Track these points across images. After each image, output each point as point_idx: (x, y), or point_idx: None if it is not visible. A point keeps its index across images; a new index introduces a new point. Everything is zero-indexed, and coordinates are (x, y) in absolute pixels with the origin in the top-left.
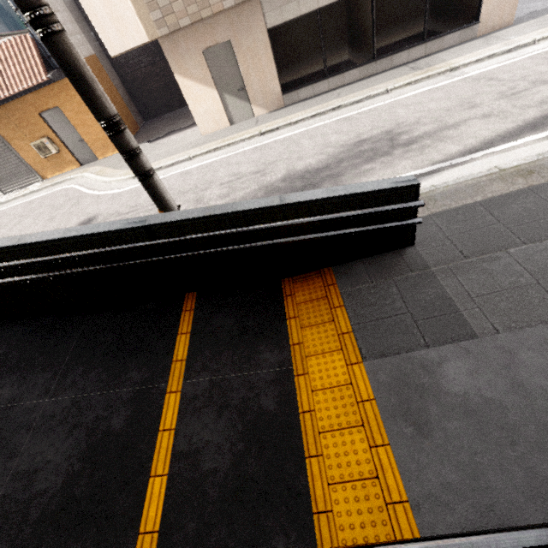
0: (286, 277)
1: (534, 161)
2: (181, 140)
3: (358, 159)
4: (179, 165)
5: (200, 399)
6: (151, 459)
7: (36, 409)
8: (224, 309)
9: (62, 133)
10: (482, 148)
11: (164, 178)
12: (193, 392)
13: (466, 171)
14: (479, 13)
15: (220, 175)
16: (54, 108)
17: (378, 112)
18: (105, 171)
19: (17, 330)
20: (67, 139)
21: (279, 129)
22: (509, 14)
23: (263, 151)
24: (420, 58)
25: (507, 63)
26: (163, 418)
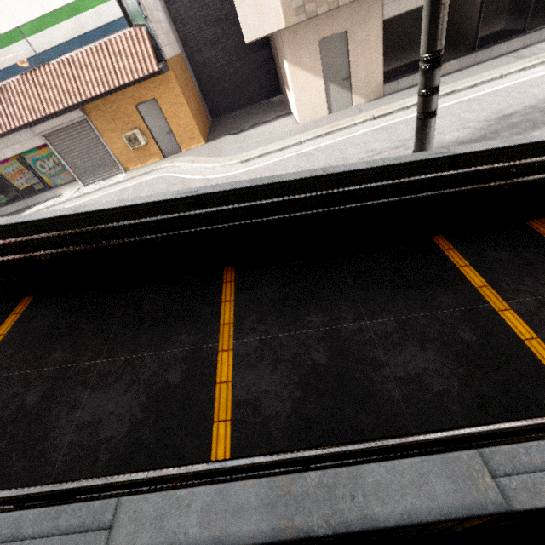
0: (530, 220)
1: None
2: (275, 130)
3: (517, 129)
4: (290, 149)
5: (540, 314)
6: (538, 361)
7: (363, 330)
8: (487, 247)
9: (152, 125)
10: None
11: (281, 160)
12: (526, 309)
13: None
14: None
15: (352, 153)
16: (150, 100)
17: (505, 93)
18: (201, 159)
19: (273, 272)
20: (156, 131)
21: (392, 114)
22: None
23: (388, 132)
24: (519, 49)
25: None
26: (515, 330)
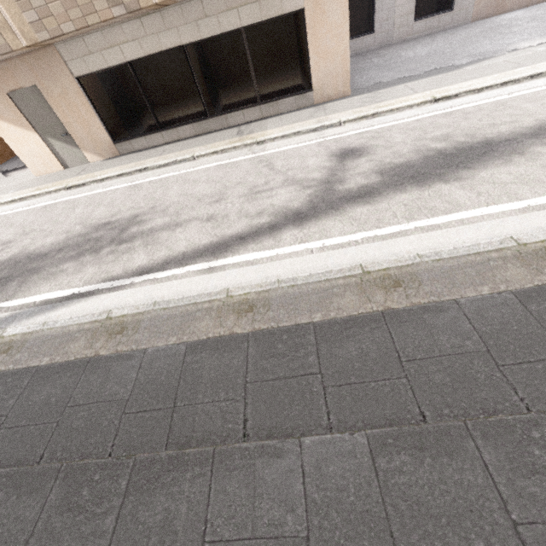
0: None
1: (142, 312)
2: (19, 178)
3: (74, 251)
4: None
5: None
6: None
7: None
8: None
9: None
10: (155, 269)
11: None
12: None
13: (105, 303)
14: (311, 81)
15: None
16: None
17: (162, 185)
18: None
19: None
20: None
21: (86, 185)
22: (343, 84)
23: (43, 213)
24: (257, 120)
25: (300, 146)
26: None
